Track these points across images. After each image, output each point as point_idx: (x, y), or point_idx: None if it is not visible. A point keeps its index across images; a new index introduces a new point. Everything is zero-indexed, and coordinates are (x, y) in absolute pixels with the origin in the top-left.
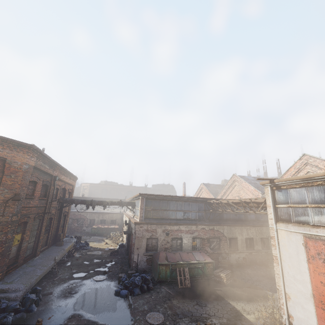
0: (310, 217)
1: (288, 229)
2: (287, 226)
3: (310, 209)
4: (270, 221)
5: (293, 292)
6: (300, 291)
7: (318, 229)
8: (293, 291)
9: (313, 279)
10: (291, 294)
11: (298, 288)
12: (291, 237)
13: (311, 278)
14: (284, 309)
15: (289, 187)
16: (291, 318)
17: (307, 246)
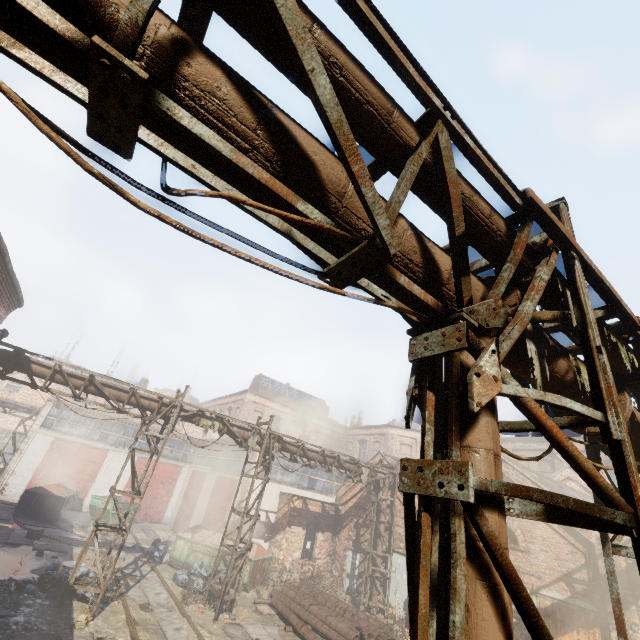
0: (66, 428)
1: (47, 433)
2: (48, 431)
3: (69, 425)
4: (36, 426)
5: (22, 470)
6: (29, 468)
7: (67, 435)
8: (22, 469)
9: (45, 460)
10: (19, 471)
11: (28, 467)
12: (46, 438)
13: (44, 460)
14: (4, 481)
15: (66, 409)
16: (7, 486)
17: (54, 443)
